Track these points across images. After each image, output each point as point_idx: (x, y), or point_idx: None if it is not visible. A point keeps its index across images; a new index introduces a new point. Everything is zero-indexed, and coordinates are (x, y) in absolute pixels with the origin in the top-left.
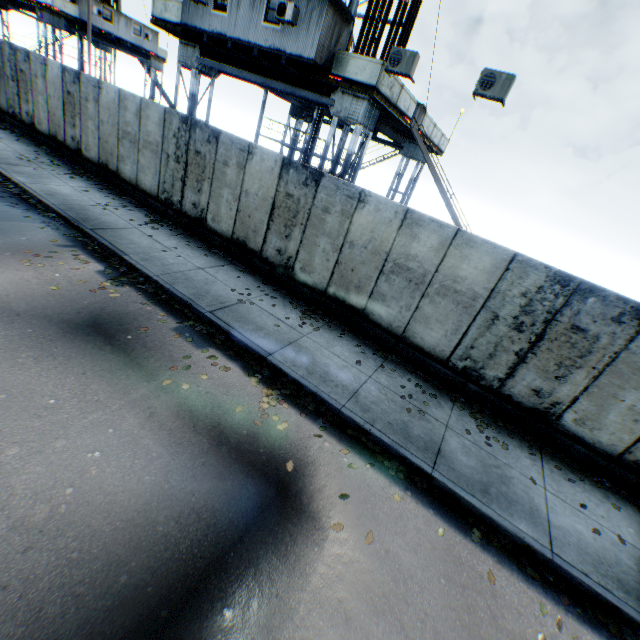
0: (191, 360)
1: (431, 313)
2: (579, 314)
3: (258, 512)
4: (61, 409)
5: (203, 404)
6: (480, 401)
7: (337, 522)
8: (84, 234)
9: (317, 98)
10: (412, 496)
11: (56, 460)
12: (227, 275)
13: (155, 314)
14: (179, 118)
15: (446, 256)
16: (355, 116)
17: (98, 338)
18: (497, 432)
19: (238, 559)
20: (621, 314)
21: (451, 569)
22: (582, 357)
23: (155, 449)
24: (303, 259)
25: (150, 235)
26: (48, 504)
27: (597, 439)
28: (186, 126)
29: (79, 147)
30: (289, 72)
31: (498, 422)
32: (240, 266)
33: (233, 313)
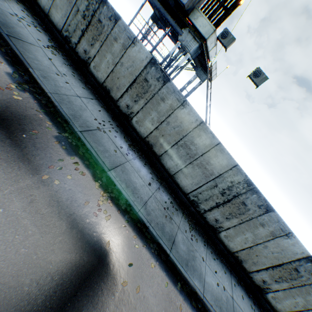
0: (63, 163)
1: (190, 172)
2: (248, 199)
3: (87, 275)
4: None
5: (66, 197)
6: (193, 215)
7: (125, 280)
8: (0, 35)
9: (175, 25)
10: (159, 264)
11: None
12: (93, 107)
13: (44, 121)
14: None
15: (209, 151)
16: (190, 48)
17: (0, 130)
18: (195, 232)
19: (72, 307)
20: (262, 205)
21: (167, 305)
22: (240, 214)
23: (31, 228)
24: (139, 117)
25: (50, 58)
26: None
27: (229, 244)
28: None
29: None
30: (166, 0)
31: (196, 227)
32: (101, 102)
33: (93, 136)
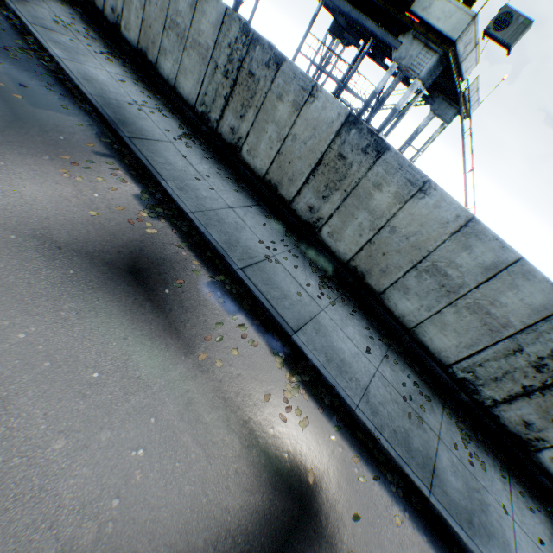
0: (223, 328)
1: (451, 322)
2: None
3: (285, 535)
4: (104, 386)
5: (235, 389)
6: (465, 410)
7: (351, 550)
8: (120, 141)
9: (383, 34)
10: (409, 518)
11: (101, 458)
12: (254, 220)
13: (189, 262)
14: (240, 26)
15: (493, 278)
16: (418, 69)
17: (137, 289)
18: (476, 446)
19: None
20: None
21: None
22: None
23: (193, 448)
24: (334, 225)
25: (184, 155)
26: (95, 520)
27: None
28: (246, 39)
29: (117, 22)
30: None
31: (477, 435)
32: (265, 209)
33: (261, 273)
